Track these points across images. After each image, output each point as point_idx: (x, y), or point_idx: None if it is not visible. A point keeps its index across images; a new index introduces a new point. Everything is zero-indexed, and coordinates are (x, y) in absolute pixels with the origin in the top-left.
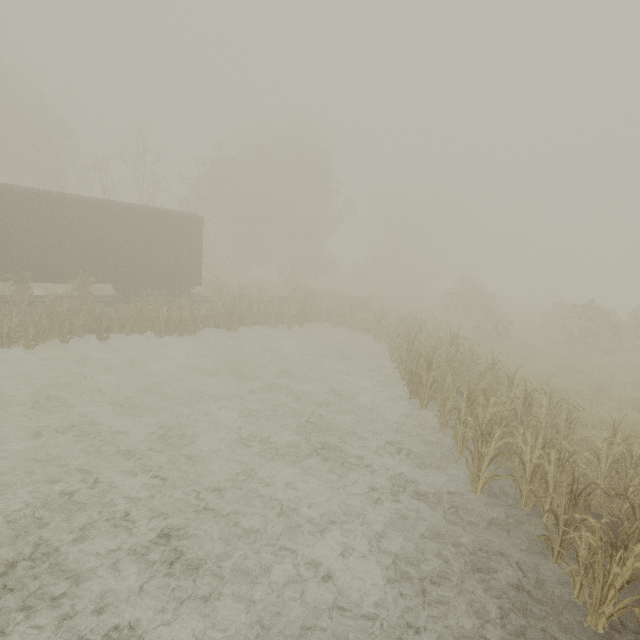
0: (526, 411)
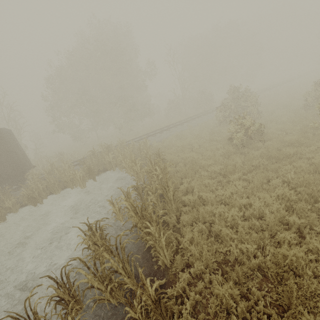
0: None
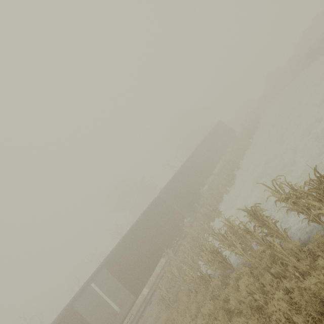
0: None
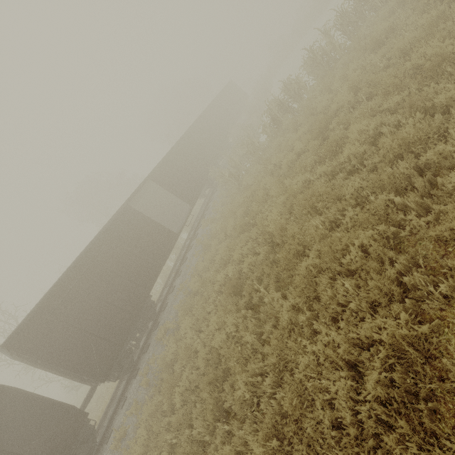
0: None
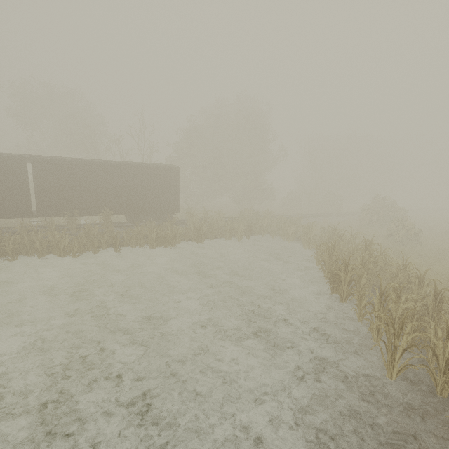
0: (437, 307)
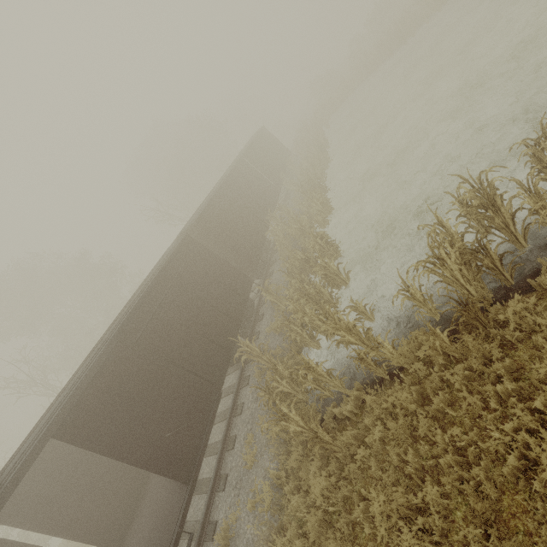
0: None
